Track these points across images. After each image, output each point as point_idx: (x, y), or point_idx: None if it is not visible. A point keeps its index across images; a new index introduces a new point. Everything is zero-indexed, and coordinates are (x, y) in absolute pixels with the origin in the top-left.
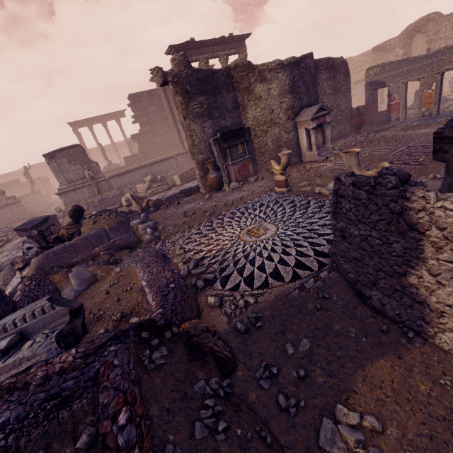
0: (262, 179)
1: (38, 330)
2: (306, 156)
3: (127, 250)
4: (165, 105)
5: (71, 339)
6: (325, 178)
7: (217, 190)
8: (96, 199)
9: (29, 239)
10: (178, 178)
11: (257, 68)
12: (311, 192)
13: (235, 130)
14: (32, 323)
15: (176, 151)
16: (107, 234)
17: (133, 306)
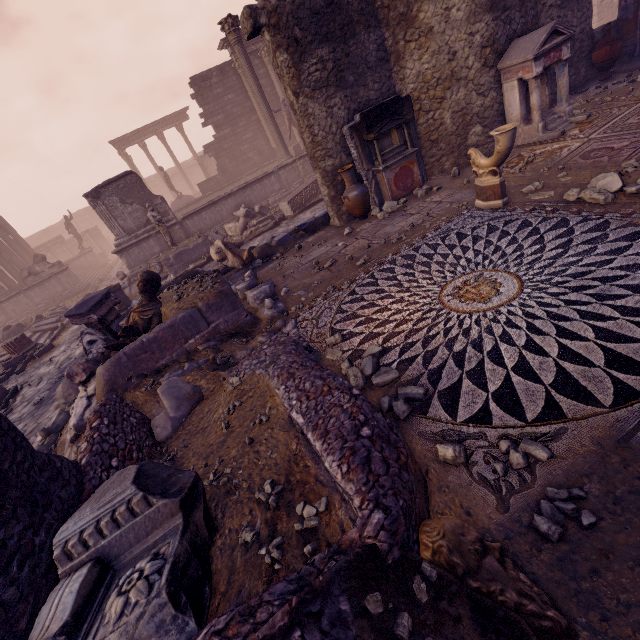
0: (438, 189)
1: (129, 549)
2: (518, 136)
3: (238, 338)
4: (252, 85)
5: (194, 570)
6: (578, 169)
7: (361, 219)
8: (171, 254)
9: (88, 329)
10: (288, 205)
11: None
12: (557, 200)
13: (385, 105)
14: (116, 538)
15: (274, 163)
16: (203, 316)
17: (286, 465)
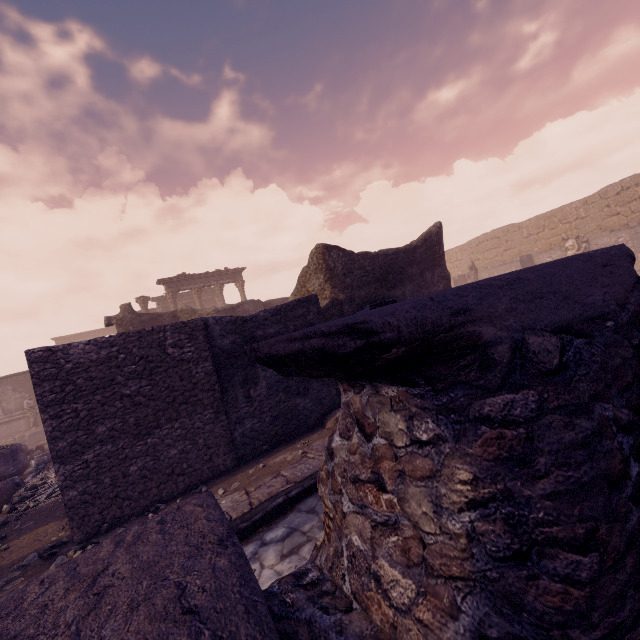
0: None
1: None
2: None
3: None
4: None
5: None
6: None
7: None
8: (28, 432)
9: None
10: None
11: (198, 312)
12: None
13: None
14: None
15: None
16: None
17: None
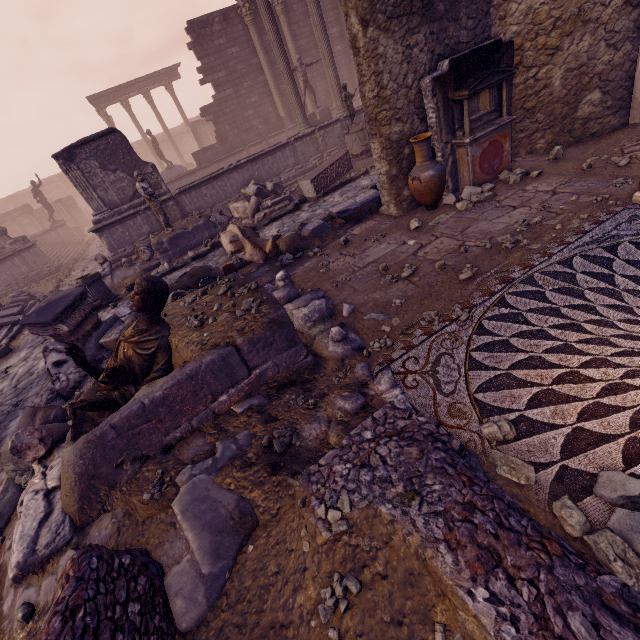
0: (539, 174)
1: None
2: None
3: (296, 393)
4: (268, 31)
5: None
6: None
7: (430, 208)
8: (164, 237)
9: (55, 343)
10: (311, 184)
11: None
12: None
13: (482, 50)
14: None
15: (281, 134)
16: (243, 358)
17: None
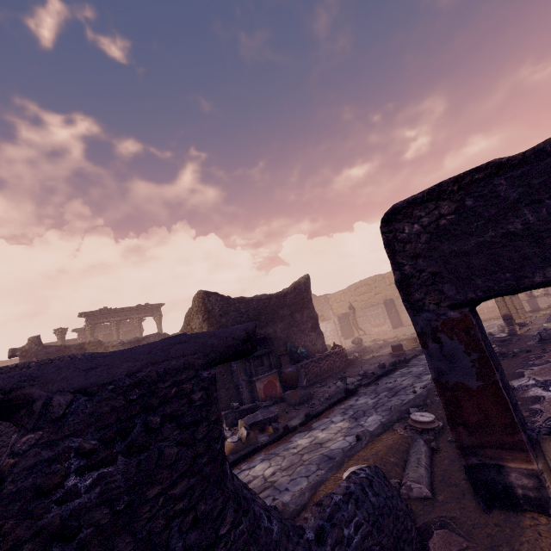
0: None
1: None
2: None
3: None
4: None
5: None
6: None
7: None
8: None
9: None
10: None
11: (104, 344)
12: None
13: None
14: None
15: None
16: None
17: None
